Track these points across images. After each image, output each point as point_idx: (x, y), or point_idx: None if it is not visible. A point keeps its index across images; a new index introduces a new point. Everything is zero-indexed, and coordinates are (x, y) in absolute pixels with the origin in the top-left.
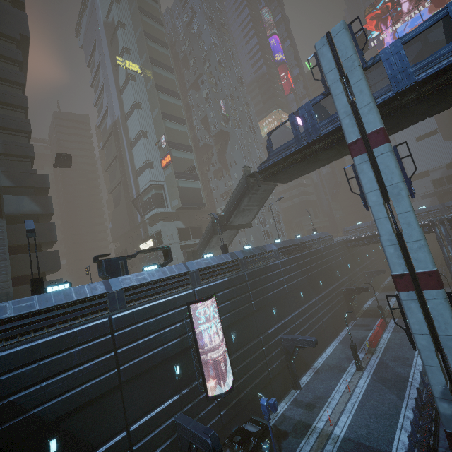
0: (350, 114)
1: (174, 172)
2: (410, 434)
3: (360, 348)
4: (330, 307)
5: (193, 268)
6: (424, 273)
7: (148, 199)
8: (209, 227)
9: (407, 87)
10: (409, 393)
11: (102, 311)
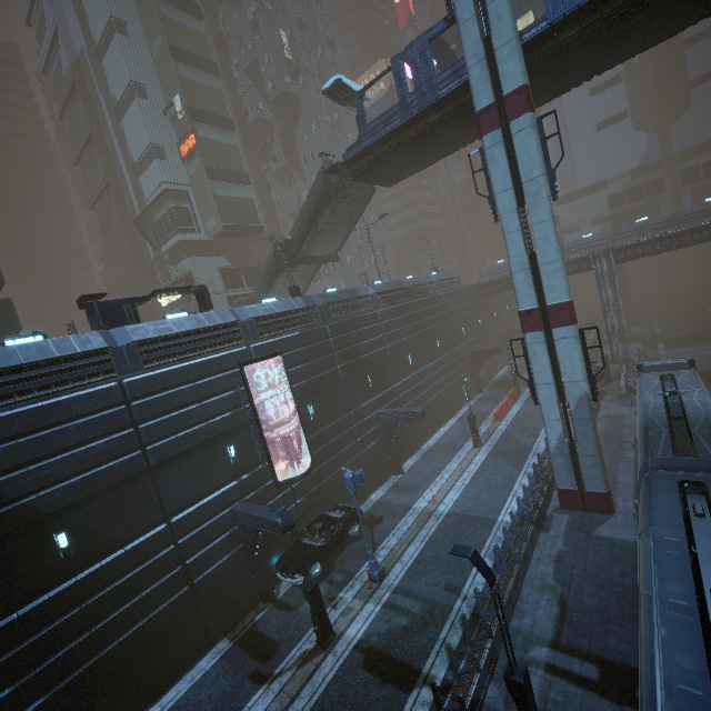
0: (483, 58)
1: (204, 168)
2: (522, 500)
3: (482, 423)
4: (449, 376)
5: (245, 317)
6: (556, 306)
7: (163, 217)
8: (270, 260)
9: (566, 14)
10: (529, 462)
11: (106, 373)
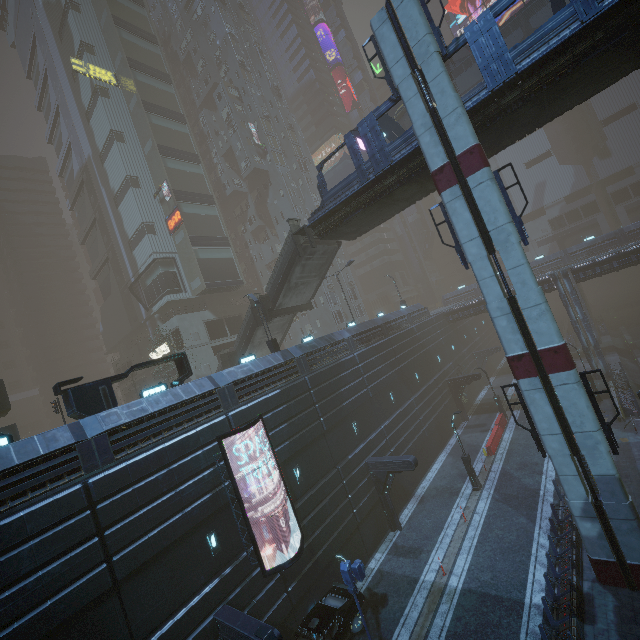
0: (431, 127)
1: (188, 237)
2: (547, 569)
3: (476, 458)
4: (432, 408)
5: (223, 382)
6: (548, 350)
7: (154, 282)
8: (249, 315)
9: (505, 81)
10: (541, 512)
11: (71, 473)
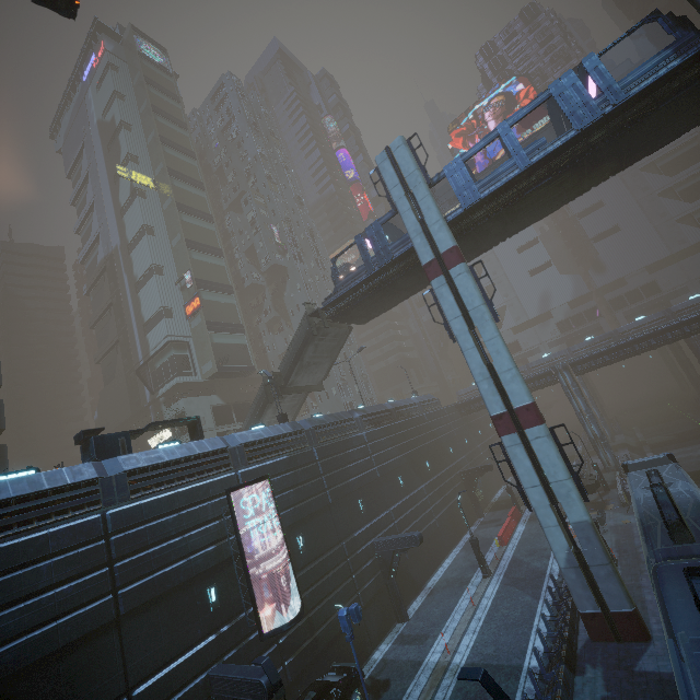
0: (421, 232)
1: (205, 322)
2: (547, 636)
3: (488, 550)
4: (444, 498)
5: (235, 443)
6: (522, 408)
7: (164, 365)
8: (260, 393)
9: (473, 204)
10: (546, 589)
11: (91, 506)
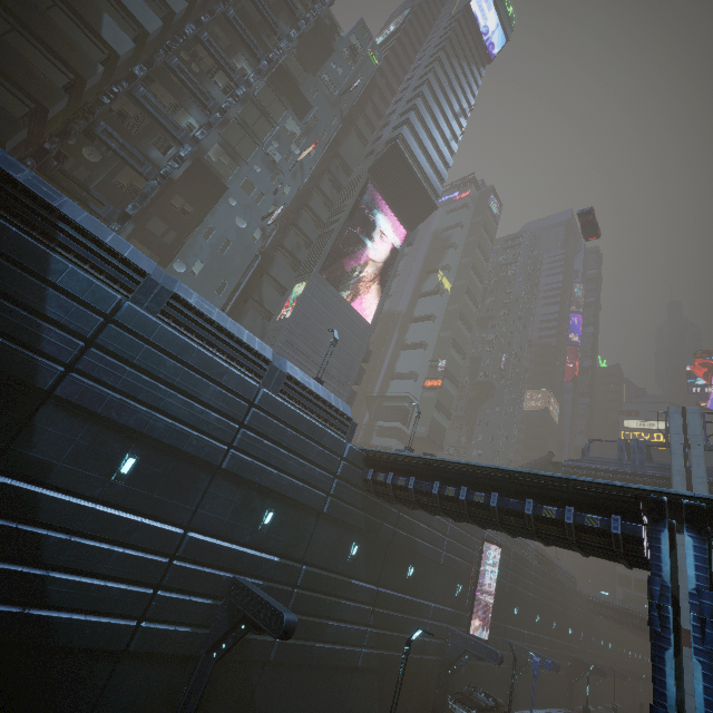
0: (683, 475)
1: (436, 399)
2: None
3: None
4: None
5: None
6: None
7: (391, 407)
8: None
9: None
10: None
11: None
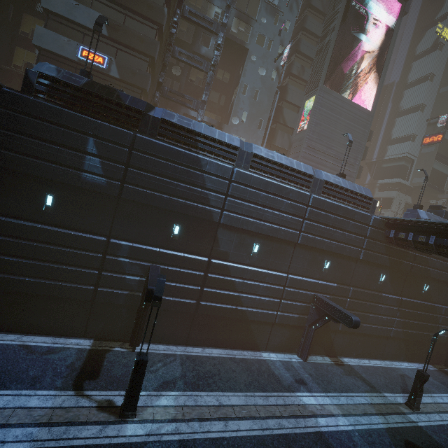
0: None
1: (436, 153)
2: None
3: None
4: None
5: None
6: None
7: (390, 167)
8: None
9: None
10: None
11: None
